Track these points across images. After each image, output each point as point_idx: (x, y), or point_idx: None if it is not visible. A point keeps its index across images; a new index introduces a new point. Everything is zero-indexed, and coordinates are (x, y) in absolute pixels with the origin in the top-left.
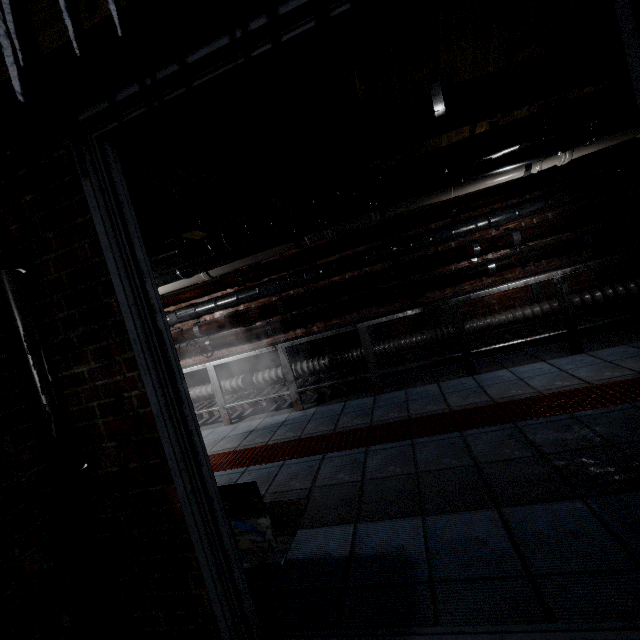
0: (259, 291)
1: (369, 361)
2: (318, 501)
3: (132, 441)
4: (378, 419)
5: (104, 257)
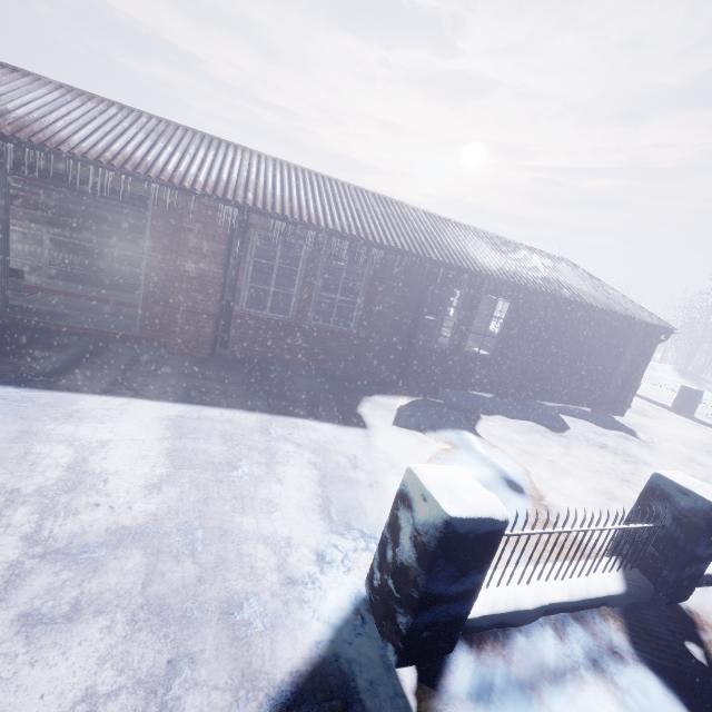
0: (44, 193)
1: (106, 270)
2: (42, 302)
3: None
4: (94, 295)
5: None
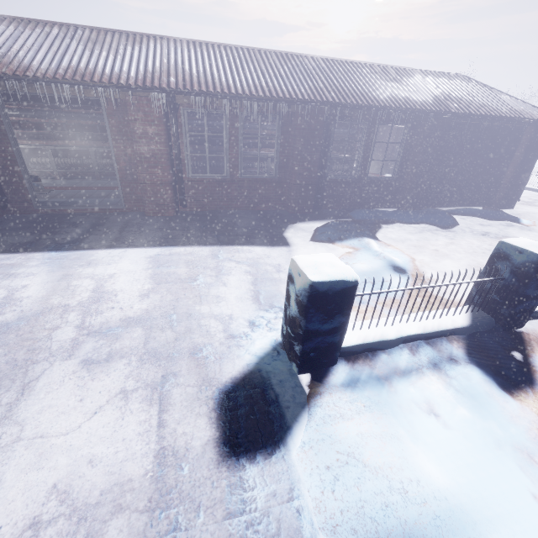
0: (35, 115)
1: (94, 165)
2: (59, 196)
3: (8, 159)
4: (91, 186)
5: (2, 120)
